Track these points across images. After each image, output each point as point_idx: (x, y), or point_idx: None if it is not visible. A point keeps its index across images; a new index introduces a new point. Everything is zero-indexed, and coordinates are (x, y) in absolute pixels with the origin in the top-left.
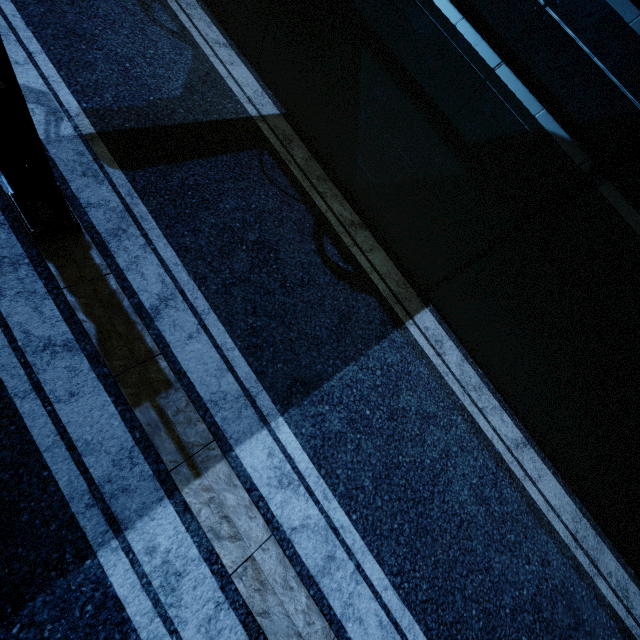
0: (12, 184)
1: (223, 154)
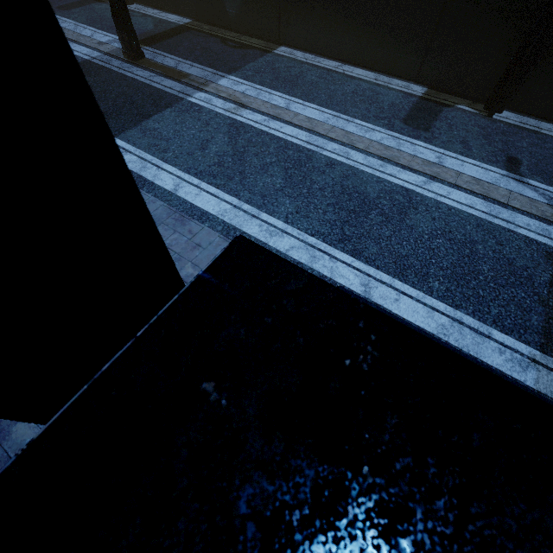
0: (126, 30)
1: (177, 35)
